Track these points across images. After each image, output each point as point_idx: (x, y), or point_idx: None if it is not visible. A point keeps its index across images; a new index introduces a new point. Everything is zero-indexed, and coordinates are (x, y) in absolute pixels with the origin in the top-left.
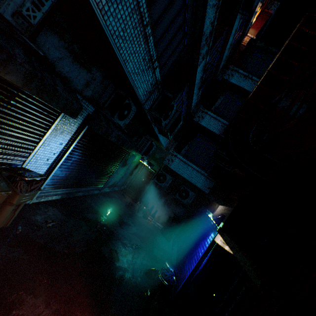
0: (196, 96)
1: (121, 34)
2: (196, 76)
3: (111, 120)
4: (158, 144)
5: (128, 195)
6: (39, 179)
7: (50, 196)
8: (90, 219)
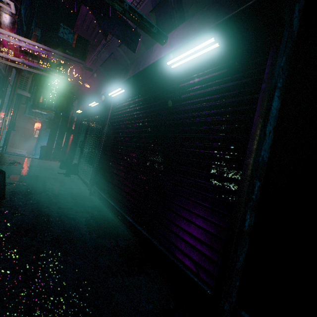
0: None
1: None
2: None
3: None
4: None
5: None
6: None
7: None
8: None
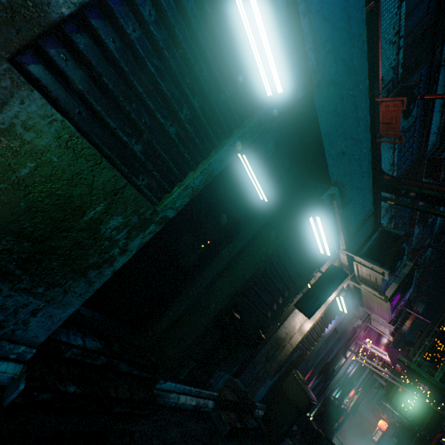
0: None
1: None
2: None
3: None
4: None
5: None
6: None
7: None
8: None
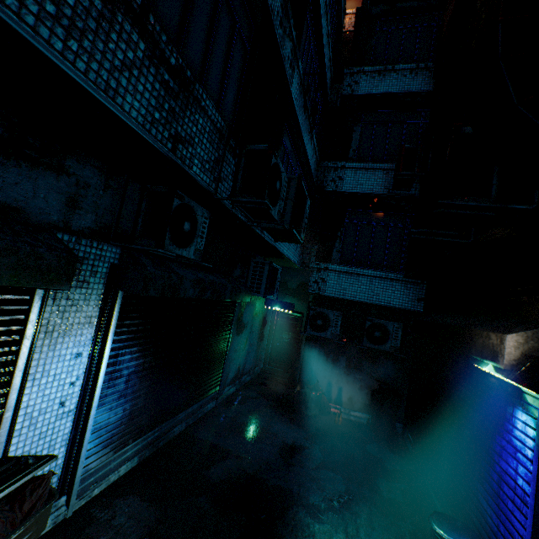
0: (311, 149)
1: (51, 11)
2: (294, 107)
3: (169, 257)
4: (283, 263)
5: (273, 380)
6: (65, 454)
7: (111, 472)
8: (216, 482)
